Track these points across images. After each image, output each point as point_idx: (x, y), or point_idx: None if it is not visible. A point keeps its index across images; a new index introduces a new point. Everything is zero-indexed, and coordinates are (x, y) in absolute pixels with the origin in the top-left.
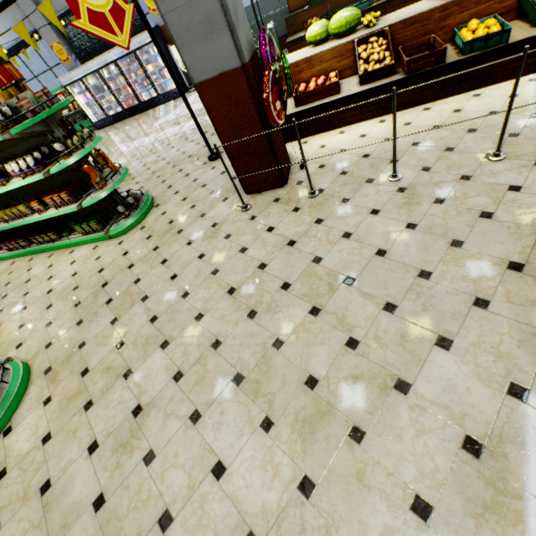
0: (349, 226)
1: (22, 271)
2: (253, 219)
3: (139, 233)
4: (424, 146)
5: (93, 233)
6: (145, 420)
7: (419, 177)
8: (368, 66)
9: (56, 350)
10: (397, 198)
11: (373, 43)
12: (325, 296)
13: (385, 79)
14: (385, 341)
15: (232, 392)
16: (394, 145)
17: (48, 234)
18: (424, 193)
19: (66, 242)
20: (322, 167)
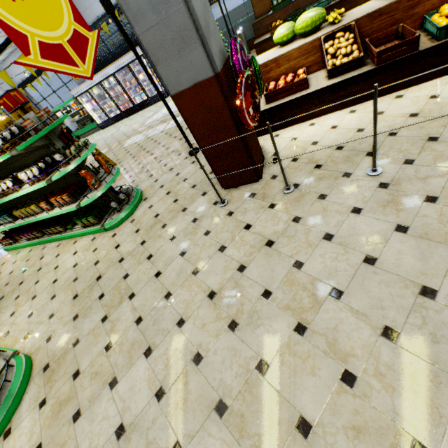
0: (330, 226)
1: (36, 259)
2: (230, 214)
3: (129, 226)
4: (402, 136)
5: (91, 226)
6: (127, 445)
7: (401, 170)
8: (336, 60)
9: (54, 345)
10: (380, 195)
11: (340, 38)
12: (310, 310)
13: (354, 71)
14: (390, 381)
15: (214, 425)
16: (374, 141)
17: (56, 227)
18: (410, 189)
19: (70, 234)
20: (295, 161)
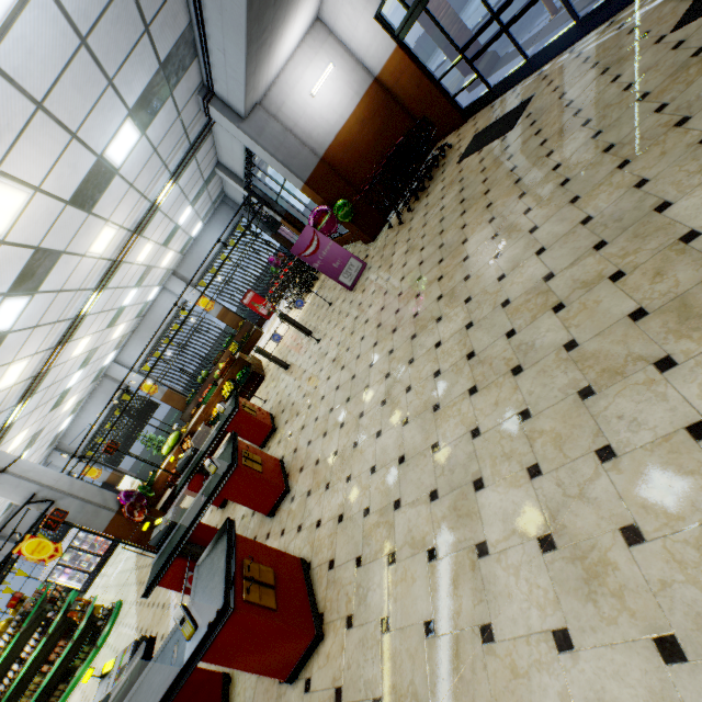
0: None
1: None
2: None
3: (116, 627)
4: None
5: (89, 655)
6: None
7: None
8: None
9: None
10: None
11: (188, 440)
12: None
13: None
14: None
15: None
16: None
17: (60, 686)
18: None
19: (73, 681)
20: None
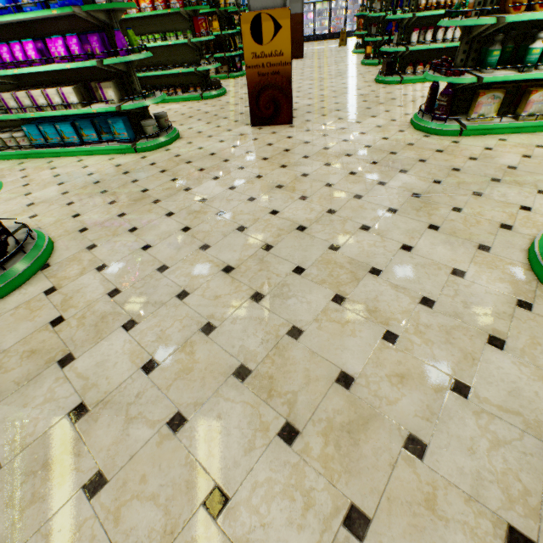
0: None
1: None
2: None
3: None
4: None
5: None
6: None
7: None
8: None
9: None
10: None
11: None
12: None
13: None
14: None
15: None
16: None
17: None
18: None
19: None
20: None
